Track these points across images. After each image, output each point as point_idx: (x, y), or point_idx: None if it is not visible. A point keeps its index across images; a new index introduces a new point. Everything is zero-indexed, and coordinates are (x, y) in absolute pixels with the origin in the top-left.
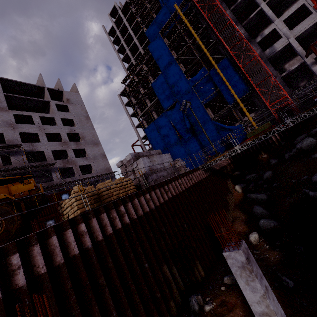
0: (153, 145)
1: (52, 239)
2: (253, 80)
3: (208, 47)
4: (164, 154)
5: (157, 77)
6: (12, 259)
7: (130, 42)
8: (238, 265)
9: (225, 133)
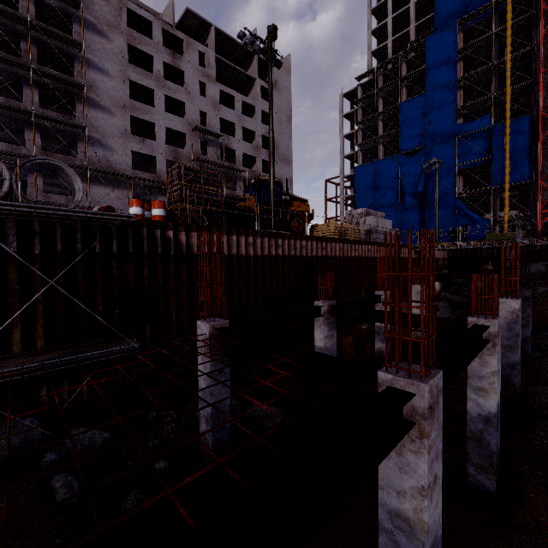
0: (357, 194)
1: (333, 244)
2: (543, 169)
3: (516, 86)
4: (388, 220)
5: (415, 97)
6: (323, 243)
7: (400, 0)
8: (416, 291)
9: (463, 221)
